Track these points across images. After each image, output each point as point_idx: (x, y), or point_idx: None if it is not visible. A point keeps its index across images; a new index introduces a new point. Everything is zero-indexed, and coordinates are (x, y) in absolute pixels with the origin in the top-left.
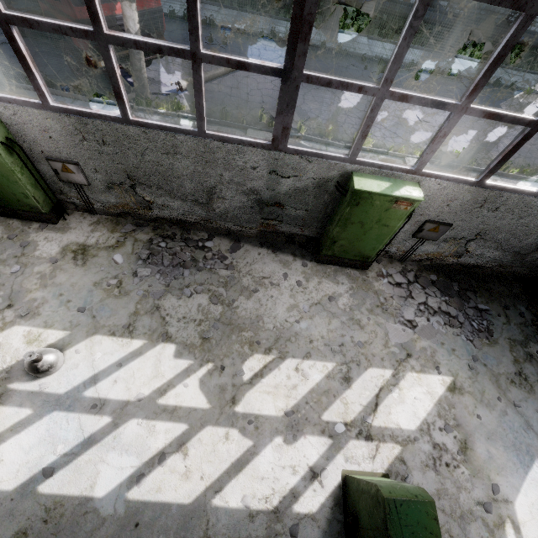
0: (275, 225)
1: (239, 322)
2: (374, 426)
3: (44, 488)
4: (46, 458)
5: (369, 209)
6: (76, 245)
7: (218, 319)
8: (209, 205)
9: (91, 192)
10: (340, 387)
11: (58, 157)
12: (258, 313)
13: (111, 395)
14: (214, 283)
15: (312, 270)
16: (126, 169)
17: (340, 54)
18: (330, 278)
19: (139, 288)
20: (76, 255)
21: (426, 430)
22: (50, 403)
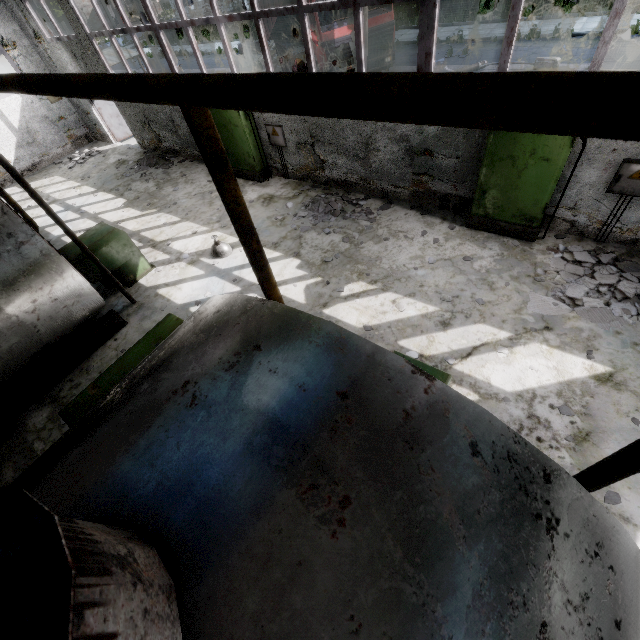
0: (427, 183)
1: (358, 257)
2: (454, 369)
3: (192, 309)
4: (200, 296)
5: (517, 135)
6: (268, 195)
7: (342, 252)
8: (367, 160)
9: (287, 154)
10: (432, 327)
11: (271, 123)
12: (380, 255)
13: (247, 277)
14: (352, 229)
15: (457, 233)
16: (309, 127)
17: (636, 35)
18: (477, 242)
19: (294, 224)
20: (265, 200)
21: (527, 399)
22: (215, 272)
